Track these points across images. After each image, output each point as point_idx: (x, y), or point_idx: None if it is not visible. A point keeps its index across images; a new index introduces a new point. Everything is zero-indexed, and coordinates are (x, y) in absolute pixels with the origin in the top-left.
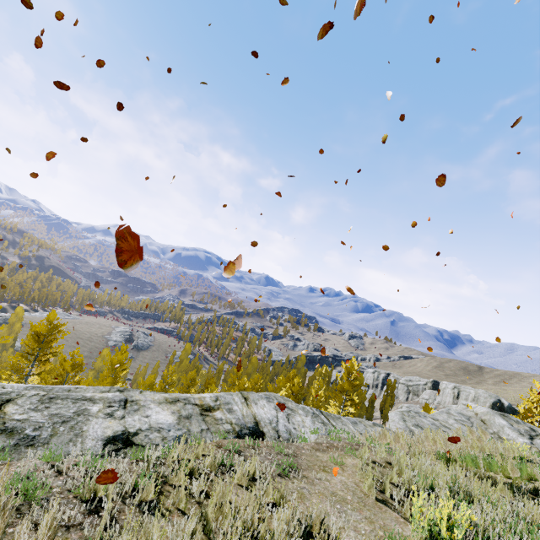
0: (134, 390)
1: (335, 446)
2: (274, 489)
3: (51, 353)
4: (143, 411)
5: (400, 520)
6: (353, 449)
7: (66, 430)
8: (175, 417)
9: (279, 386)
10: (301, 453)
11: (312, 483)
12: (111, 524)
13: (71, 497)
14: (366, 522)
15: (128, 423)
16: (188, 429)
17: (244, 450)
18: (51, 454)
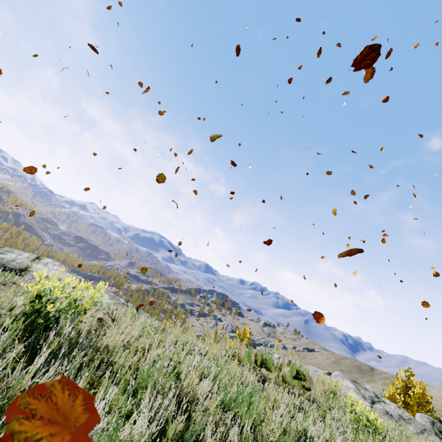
0: None
1: None
2: None
3: None
4: None
5: None
6: None
7: None
8: None
9: None
10: None
11: None
12: None
13: None
14: None
15: None
16: None
17: None
18: None
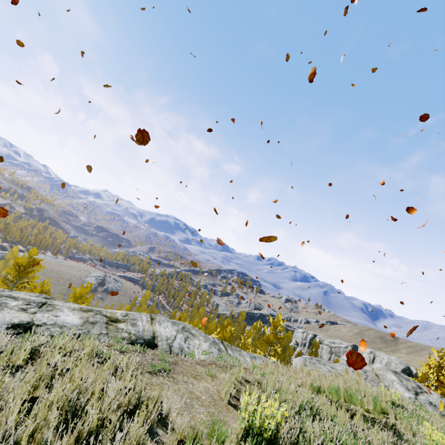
0: (60, 300)
1: (216, 364)
2: (132, 376)
3: (28, 282)
4: (55, 312)
5: None
6: (232, 368)
7: None
8: (81, 320)
9: (211, 330)
10: (182, 363)
11: (176, 383)
12: None
13: None
14: (207, 415)
15: (37, 318)
16: (88, 331)
17: (129, 352)
18: None
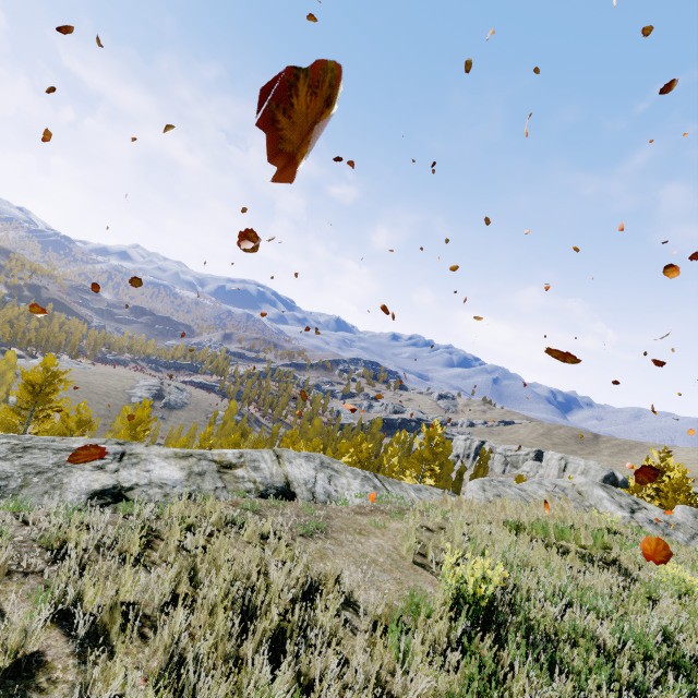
0: (138, 443)
1: (381, 510)
2: (288, 547)
3: (52, 407)
4: (144, 465)
5: (436, 582)
6: (402, 513)
7: (41, 482)
8: (184, 473)
9: (341, 452)
10: (337, 516)
11: (340, 545)
12: (80, 573)
13: (35, 546)
14: (394, 583)
15: (122, 478)
16: (199, 487)
17: (265, 510)
18: (18, 504)
